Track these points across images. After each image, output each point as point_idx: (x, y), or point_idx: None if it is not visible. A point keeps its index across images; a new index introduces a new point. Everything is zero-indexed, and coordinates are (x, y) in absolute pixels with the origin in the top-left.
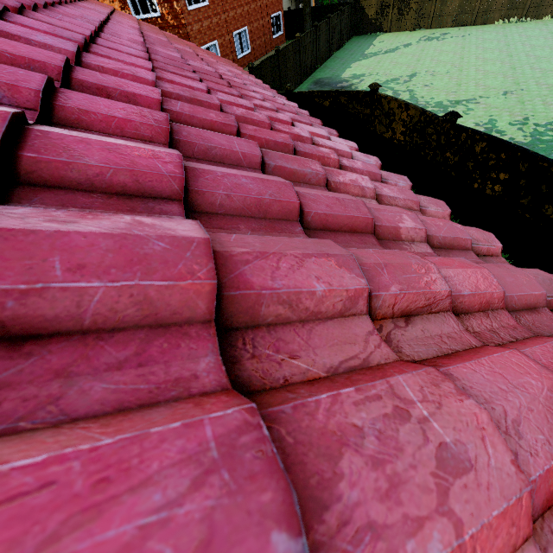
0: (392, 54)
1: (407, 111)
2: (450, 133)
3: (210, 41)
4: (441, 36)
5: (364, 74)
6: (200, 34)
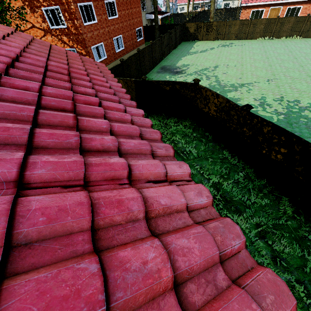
0: (204, 53)
1: (217, 99)
2: (246, 117)
3: (98, 43)
4: (230, 44)
5: (189, 64)
6: (92, 39)
